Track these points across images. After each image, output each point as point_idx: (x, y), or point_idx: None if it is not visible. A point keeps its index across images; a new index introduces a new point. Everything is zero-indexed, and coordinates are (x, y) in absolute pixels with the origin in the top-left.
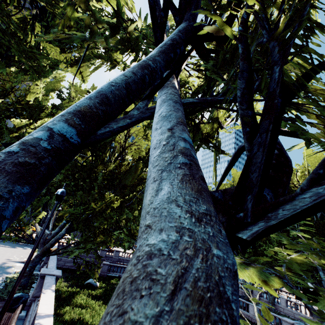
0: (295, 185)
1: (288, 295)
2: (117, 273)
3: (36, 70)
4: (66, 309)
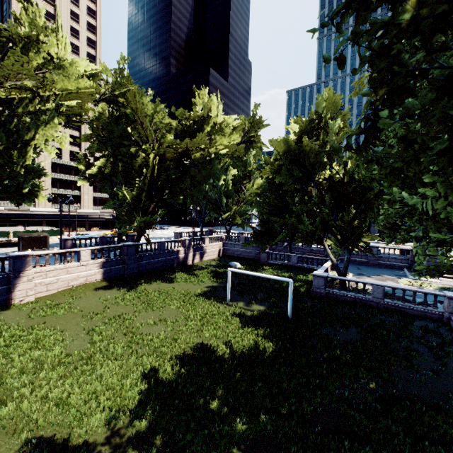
0: None
1: None
2: (281, 261)
3: None
4: (178, 272)
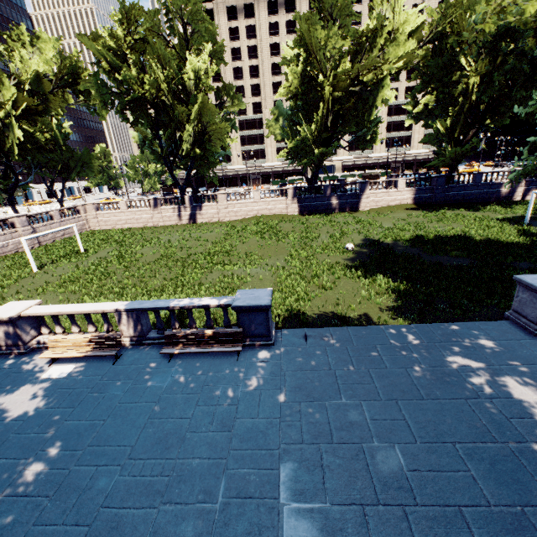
0: None
1: None
2: None
3: None
4: (491, 206)
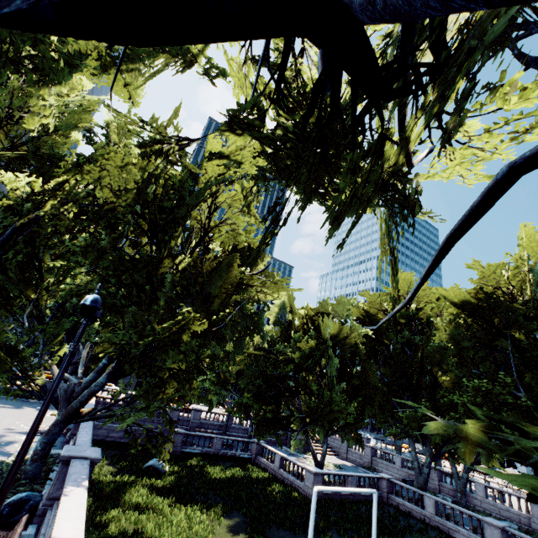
0: (504, 291)
1: (486, 478)
2: (199, 447)
3: (37, 65)
4: (112, 514)
